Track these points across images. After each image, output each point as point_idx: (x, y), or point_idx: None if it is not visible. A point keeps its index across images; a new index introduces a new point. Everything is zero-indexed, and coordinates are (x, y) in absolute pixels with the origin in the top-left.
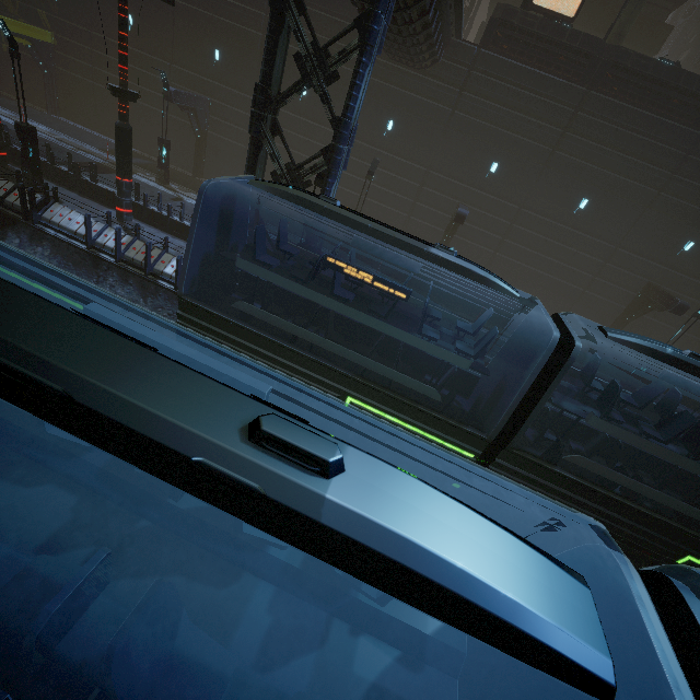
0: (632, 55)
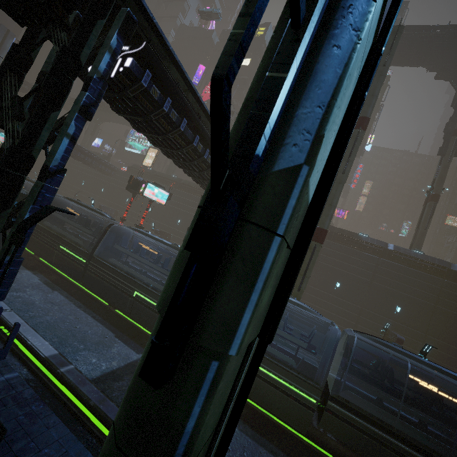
0: (161, 173)
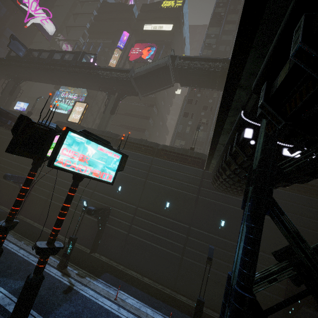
0: (91, 129)
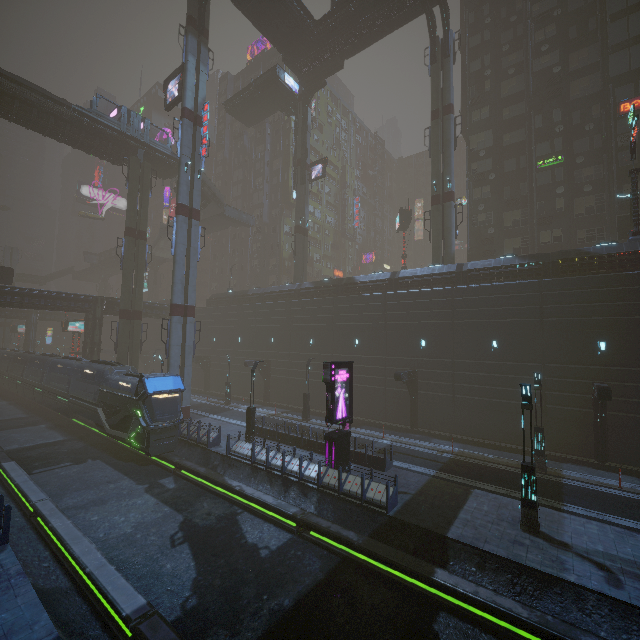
0: None
